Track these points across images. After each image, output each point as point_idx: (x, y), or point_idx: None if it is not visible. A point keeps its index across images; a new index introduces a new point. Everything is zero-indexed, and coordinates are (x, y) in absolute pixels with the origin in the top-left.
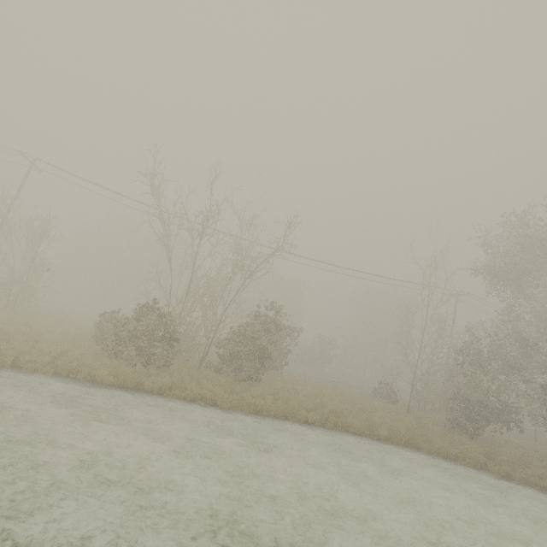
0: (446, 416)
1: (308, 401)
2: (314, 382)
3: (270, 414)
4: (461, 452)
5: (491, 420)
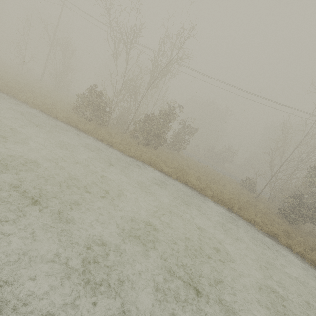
0: (281, 208)
1: (175, 164)
2: (204, 166)
3: (141, 160)
4: (264, 223)
5: (315, 220)
